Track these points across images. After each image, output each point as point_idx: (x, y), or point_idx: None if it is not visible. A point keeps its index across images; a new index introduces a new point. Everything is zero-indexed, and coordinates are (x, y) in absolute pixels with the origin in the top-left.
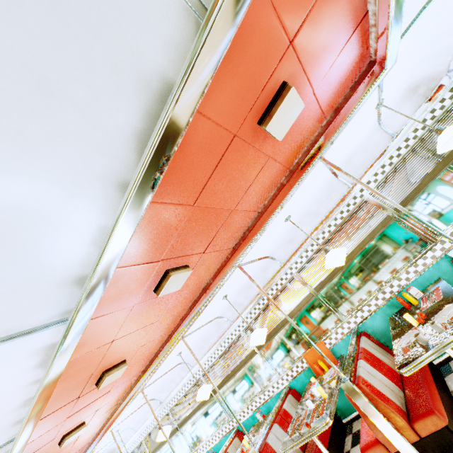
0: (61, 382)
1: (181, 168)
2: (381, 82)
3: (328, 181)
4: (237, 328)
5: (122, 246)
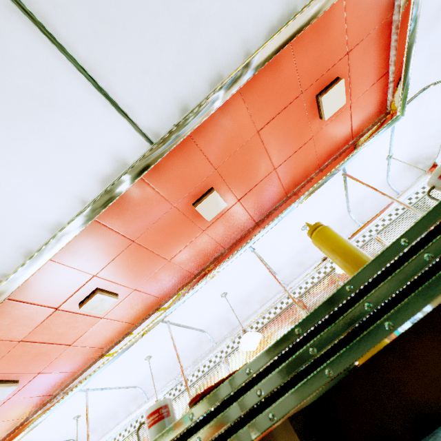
0: (74, 253)
1: (268, 88)
2: (392, 131)
3: (342, 214)
4: (219, 354)
5: (226, 95)
